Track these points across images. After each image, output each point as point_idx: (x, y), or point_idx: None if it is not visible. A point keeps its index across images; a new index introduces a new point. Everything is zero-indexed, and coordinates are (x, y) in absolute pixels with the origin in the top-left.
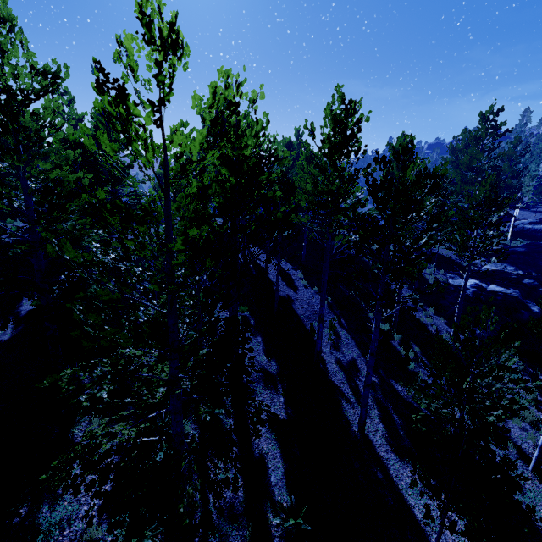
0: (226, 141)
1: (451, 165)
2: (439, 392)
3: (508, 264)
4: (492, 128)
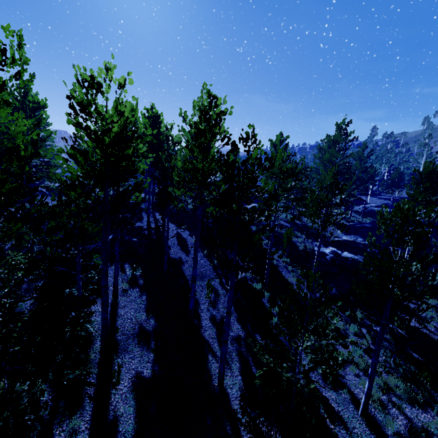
0: (87, 116)
1: (320, 160)
2: (277, 348)
3: (359, 236)
4: (344, 134)
